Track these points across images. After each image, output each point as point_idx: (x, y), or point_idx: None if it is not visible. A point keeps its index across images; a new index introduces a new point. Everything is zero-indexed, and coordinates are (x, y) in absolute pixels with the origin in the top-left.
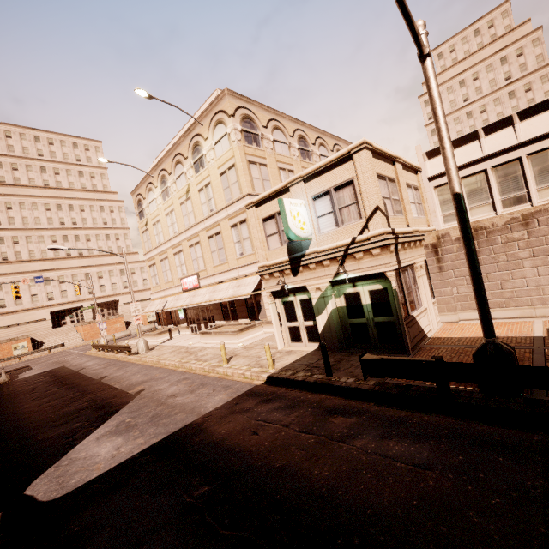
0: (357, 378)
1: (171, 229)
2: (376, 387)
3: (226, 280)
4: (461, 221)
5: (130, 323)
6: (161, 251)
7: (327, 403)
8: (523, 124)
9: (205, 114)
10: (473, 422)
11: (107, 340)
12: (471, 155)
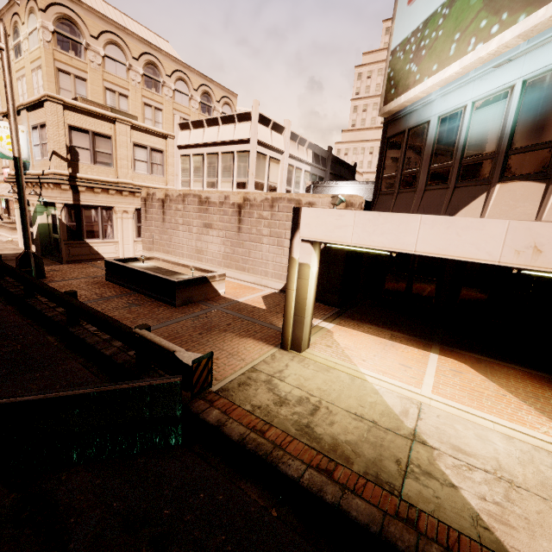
0: None
1: None
2: None
3: None
4: (15, 174)
5: None
6: None
7: None
8: (223, 128)
9: None
10: None
11: None
12: (198, 139)
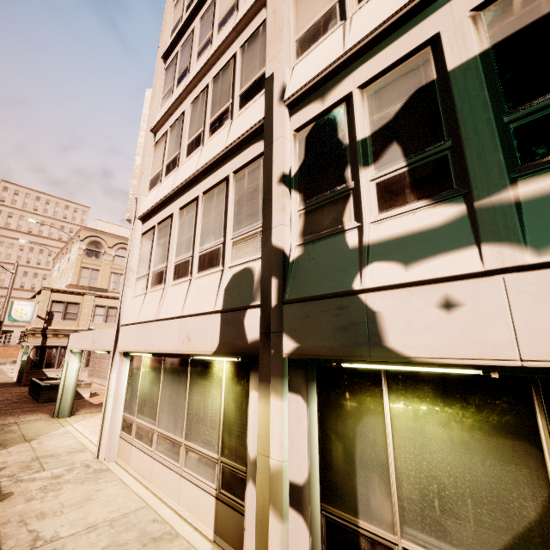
0: None
1: None
2: None
3: None
4: None
5: None
6: None
7: None
8: None
9: (77, 234)
10: None
11: (2, 362)
12: None
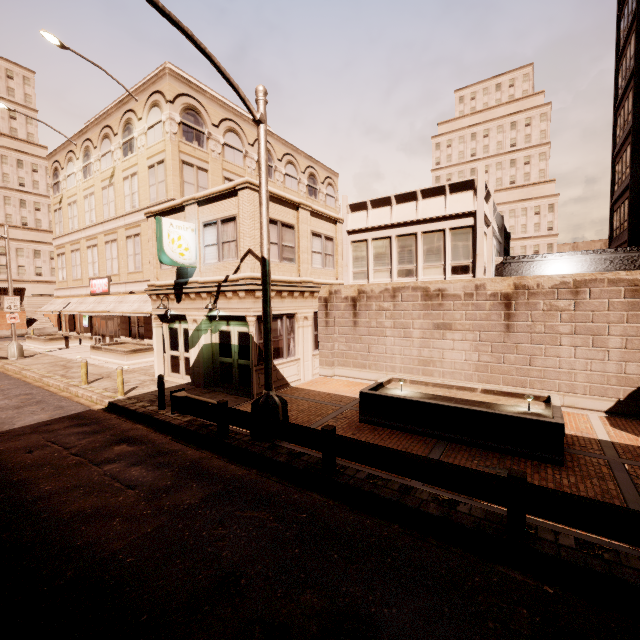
0: (181, 414)
1: (88, 216)
2: (184, 423)
3: (138, 291)
4: (263, 283)
5: (35, 321)
6: (74, 240)
7: (130, 433)
8: (424, 203)
9: (142, 89)
10: (223, 459)
11: None
12: (382, 219)
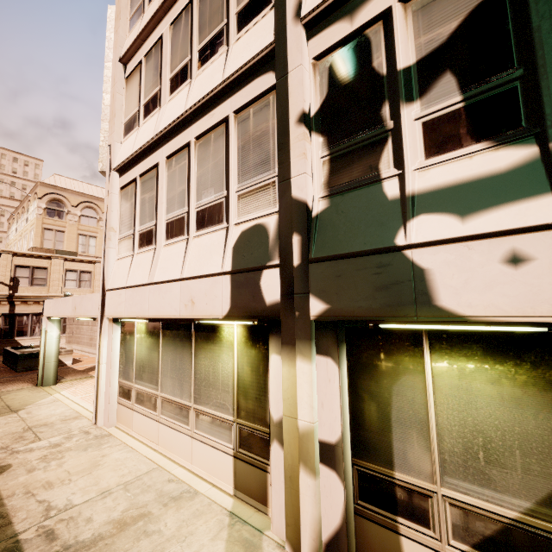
0: None
1: None
2: None
3: None
4: None
5: None
6: None
7: None
8: None
9: (33, 190)
10: None
11: None
12: None
